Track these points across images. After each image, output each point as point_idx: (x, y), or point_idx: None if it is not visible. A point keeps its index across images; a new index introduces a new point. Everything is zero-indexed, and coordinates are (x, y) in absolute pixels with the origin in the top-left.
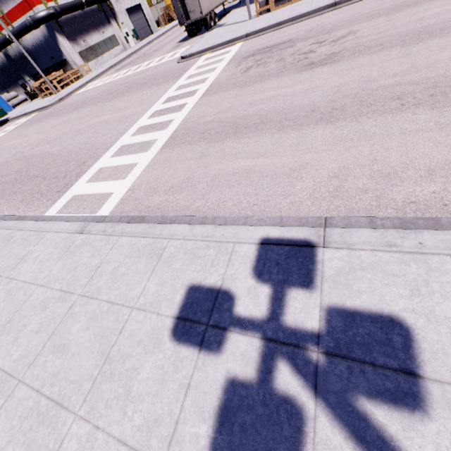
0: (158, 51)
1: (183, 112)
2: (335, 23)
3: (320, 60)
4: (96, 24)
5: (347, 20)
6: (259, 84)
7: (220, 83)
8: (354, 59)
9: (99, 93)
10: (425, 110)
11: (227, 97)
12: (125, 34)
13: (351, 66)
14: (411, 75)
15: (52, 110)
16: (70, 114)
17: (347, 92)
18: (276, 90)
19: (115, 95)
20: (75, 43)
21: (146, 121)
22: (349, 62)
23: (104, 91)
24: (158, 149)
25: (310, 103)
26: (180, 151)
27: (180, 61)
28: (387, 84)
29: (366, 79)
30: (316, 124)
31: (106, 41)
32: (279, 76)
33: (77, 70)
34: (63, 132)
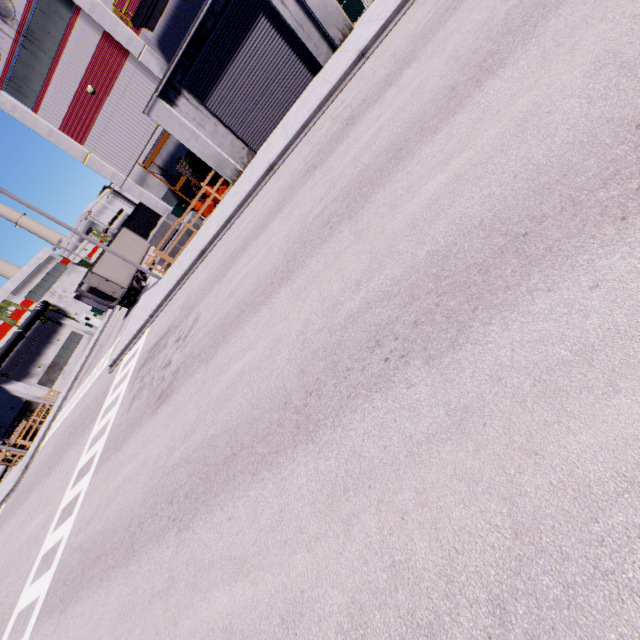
0: (109, 338)
1: (73, 516)
2: (196, 292)
3: (167, 388)
4: (47, 338)
5: (203, 286)
6: (126, 446)
7: (111, 437)
8: (180, 388)
9: (51, 450)
10: (173, 538)
11: (104, 478)
12: (84, 321)
13: (175, 407)
14: (192, 439)
15: (15, 497)
16: (20, 510)
17: (156, 478)
18: (129, 464)
19: (57, 458)
20: (30, 376)
21: (49, 540)
22: (177, 395)
23: (55, 444)
24: (31, 629)
25: (133, 506)
26: (40, 636)
27: (108, 373)
28: (176, 461)
29: (171, 445)
30: (120, 566)
31: (66, 344)
32: (140, 424)
33: (43, 404)
34: (2, 564)
